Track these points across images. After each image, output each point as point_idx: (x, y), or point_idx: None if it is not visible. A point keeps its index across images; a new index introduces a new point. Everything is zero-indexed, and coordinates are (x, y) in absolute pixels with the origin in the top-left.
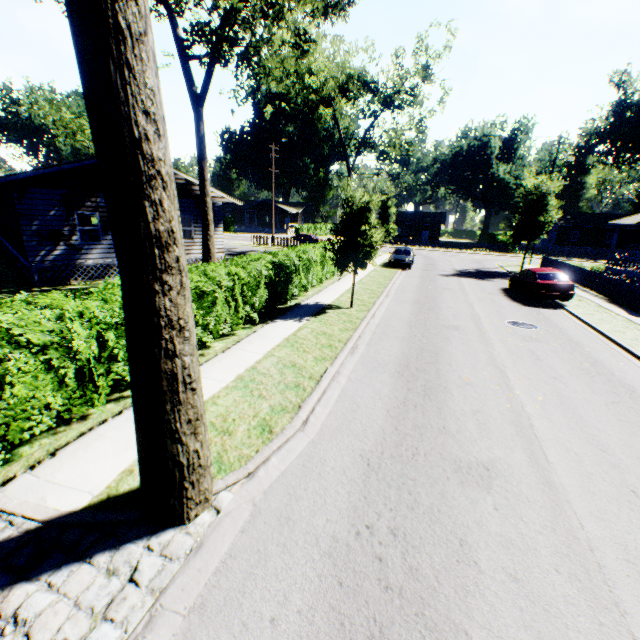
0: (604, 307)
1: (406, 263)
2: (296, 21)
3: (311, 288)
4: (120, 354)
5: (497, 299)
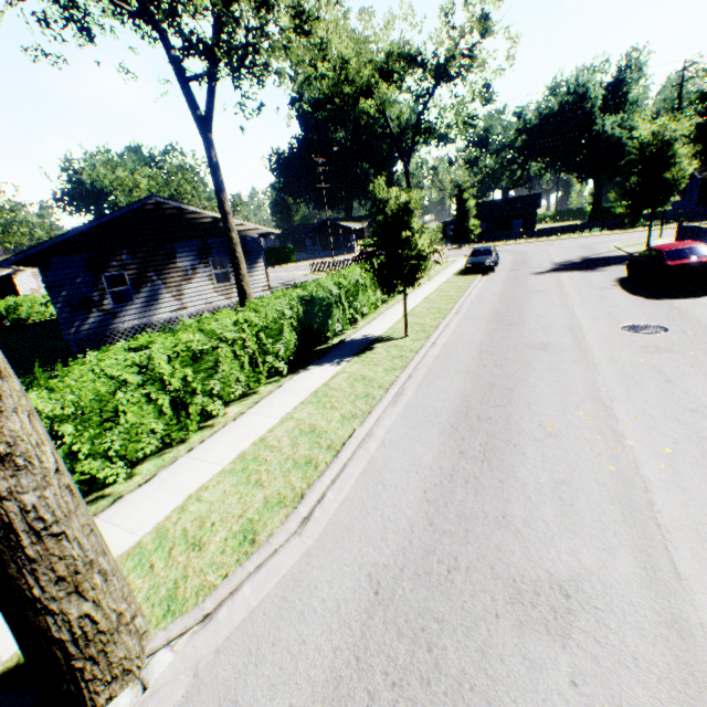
0: None
1: (486, 266)
2: (315, 6)
3: (364, 317)
4: (82, 449)
5: (609, 295)
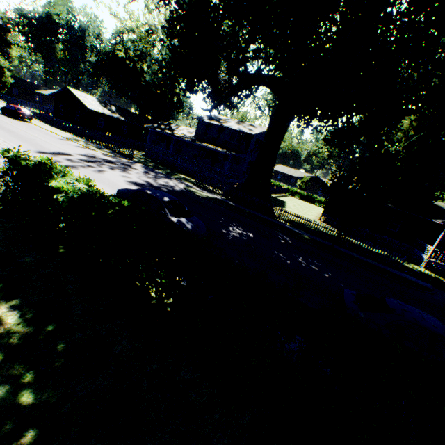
0: (45, 125)
1: None
2: None
3: None
4: None
5: (3, 116)
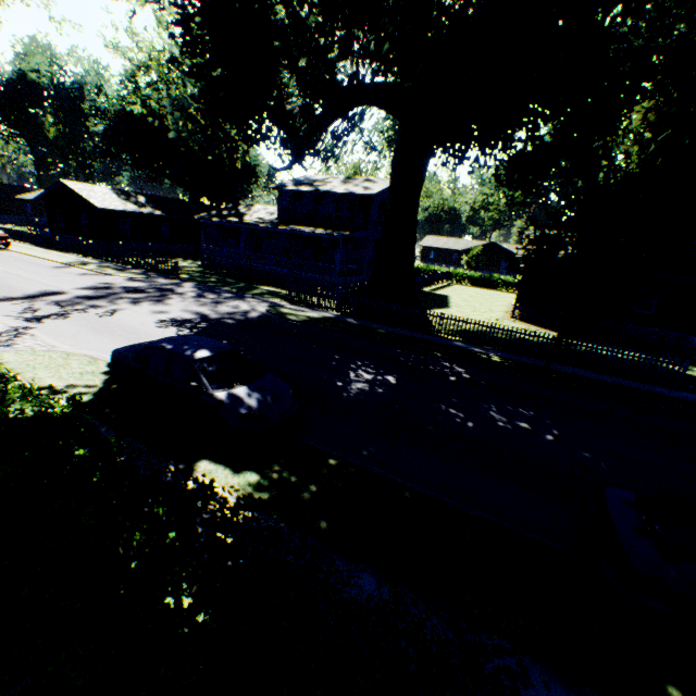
0: (34, 249)
1: None
2: None
3: None
4: None
5: None
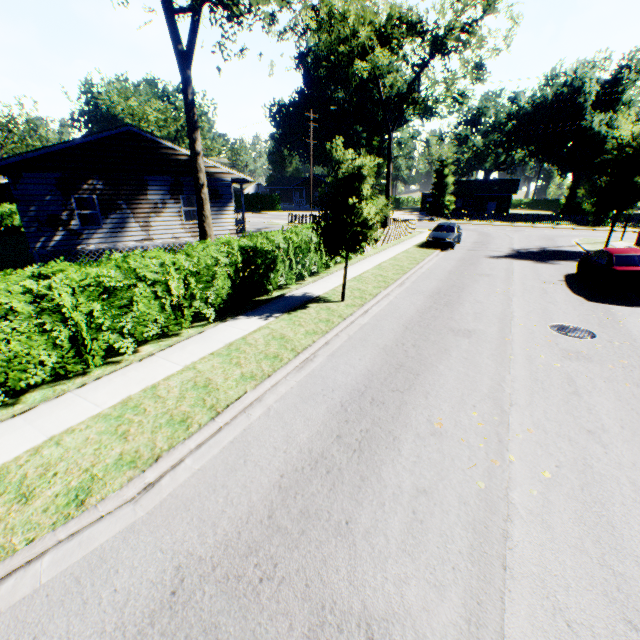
0: None
1: (447, 242)
2: None
3: (315, 274)
4: None
5: (552, 290)
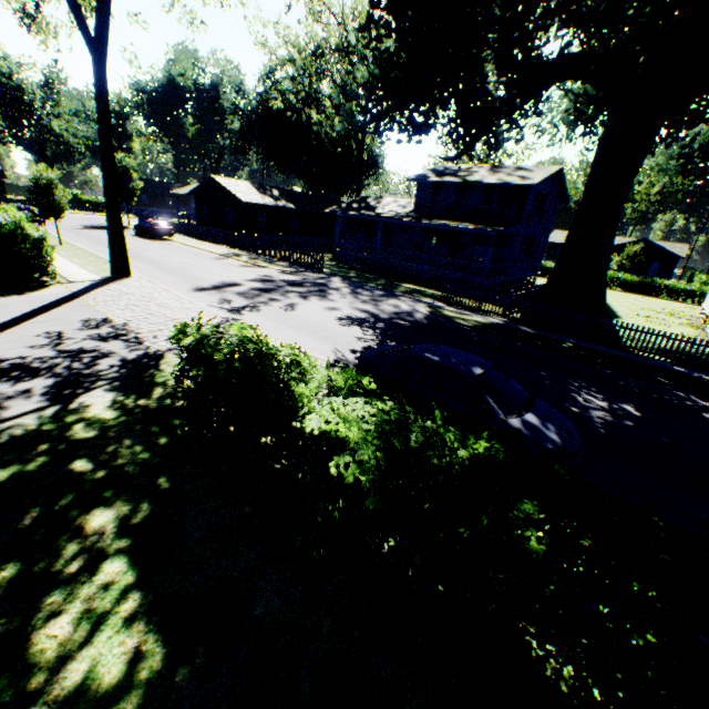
0: (189, 240)
1: (38, 220)
2: None
3: None
4: None
5: (138, 239)
